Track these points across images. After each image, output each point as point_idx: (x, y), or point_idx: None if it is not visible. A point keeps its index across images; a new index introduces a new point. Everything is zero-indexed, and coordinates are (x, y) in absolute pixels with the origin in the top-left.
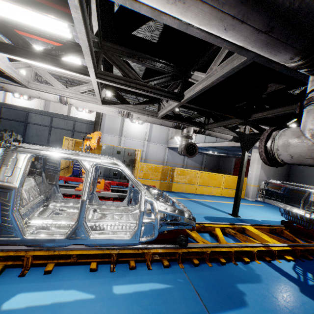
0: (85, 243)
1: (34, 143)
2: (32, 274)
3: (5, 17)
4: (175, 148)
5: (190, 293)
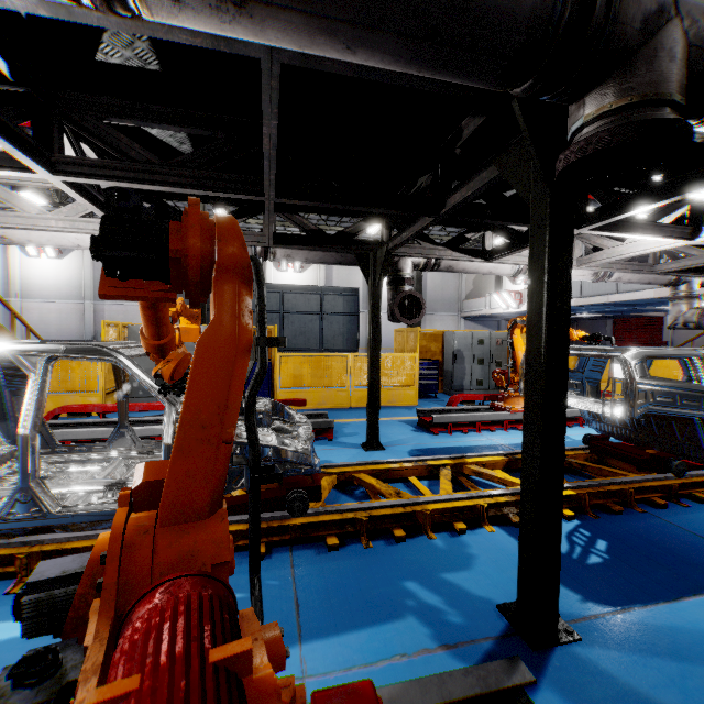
0: None
1: None
2: None
3: None
4: (478, 317)
5: None
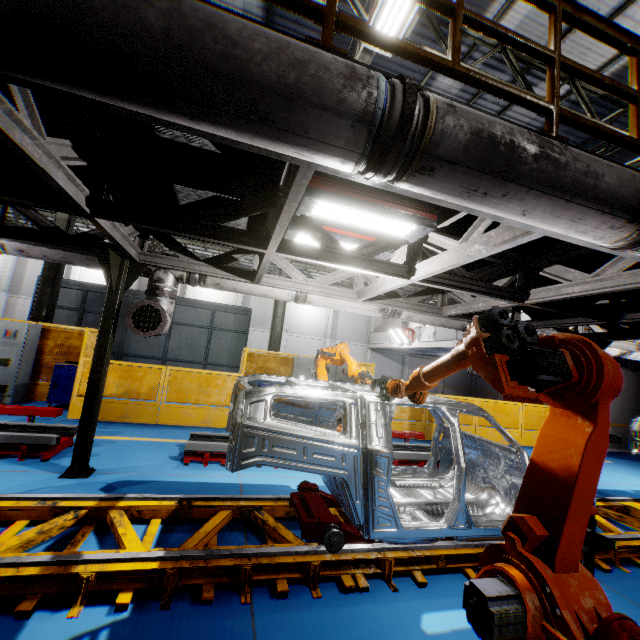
0: (469, 534)
1: (140, 354)
2: (403, 587)
3: (330, 219)
4: (384, 349)
5: (637, 611)
